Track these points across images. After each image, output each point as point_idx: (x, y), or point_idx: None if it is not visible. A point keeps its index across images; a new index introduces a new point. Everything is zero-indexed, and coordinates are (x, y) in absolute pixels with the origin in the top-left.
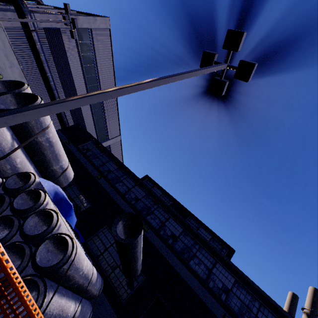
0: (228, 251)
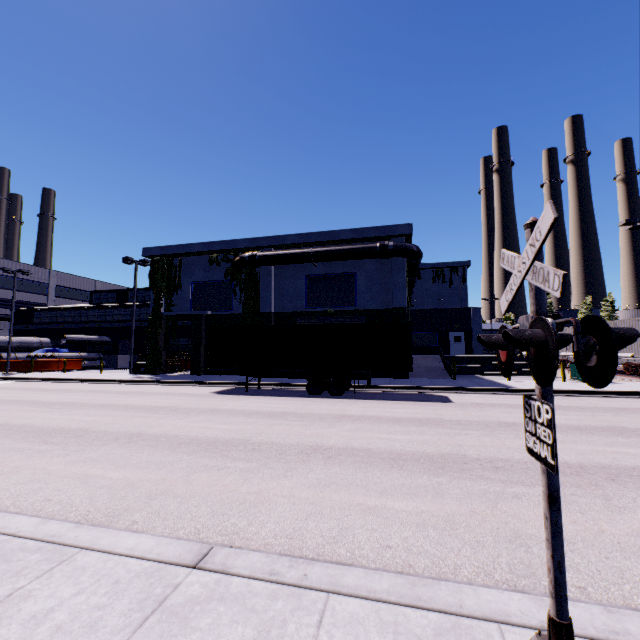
0: None
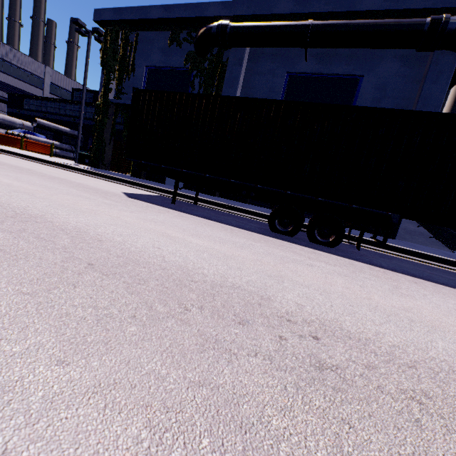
0: None
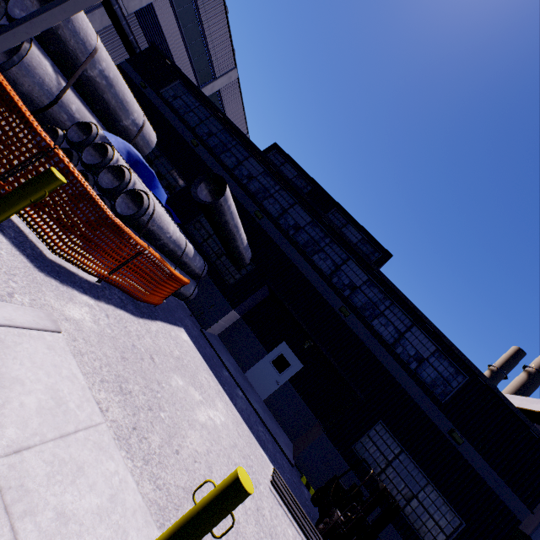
0: (381, 255)
